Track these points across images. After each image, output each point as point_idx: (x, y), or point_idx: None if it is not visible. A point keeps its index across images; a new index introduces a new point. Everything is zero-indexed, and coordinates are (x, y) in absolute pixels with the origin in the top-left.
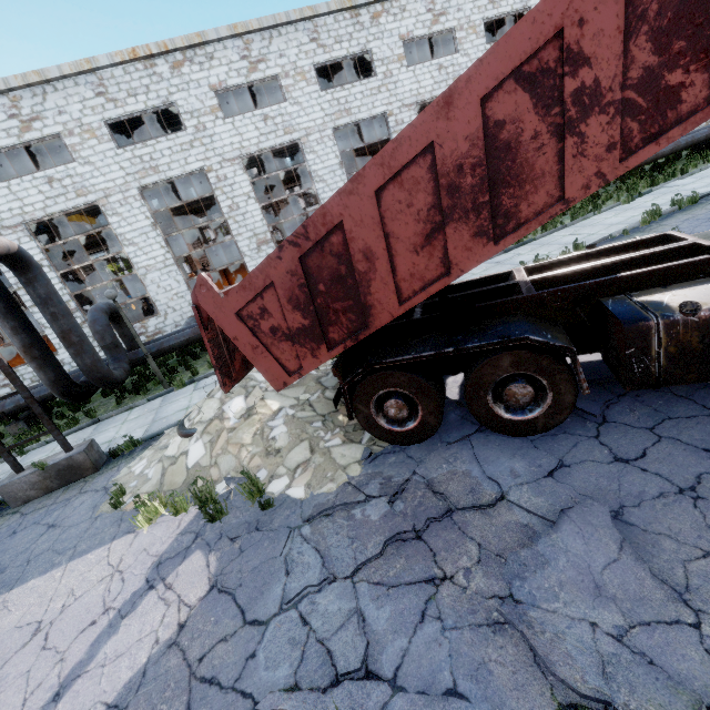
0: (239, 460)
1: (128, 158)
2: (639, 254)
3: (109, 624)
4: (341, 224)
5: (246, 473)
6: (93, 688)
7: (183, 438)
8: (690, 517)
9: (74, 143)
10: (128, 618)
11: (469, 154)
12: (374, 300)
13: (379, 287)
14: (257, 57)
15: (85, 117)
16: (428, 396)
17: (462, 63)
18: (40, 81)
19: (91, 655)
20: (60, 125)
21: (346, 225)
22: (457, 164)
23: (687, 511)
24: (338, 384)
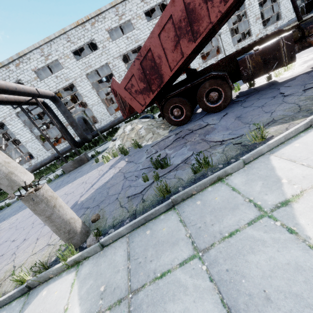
0: (131, 142)
1: (80, 64)
2: (252, 42)
3: (101, 176)
4: (150, 49)
5: (133, 139)
6: (100, 182)
7: (113, 141)
8: (258, 110)
9: (62, 62)
10: (106, 173)
11: (182, 15)
12: (163, 72)
13: (164, 67)
14: (121, 13)
15: (65, 51)
16: (186, 104)
17: None
18: (49, 41)
19: (98, 180)
20: (57, 56)
21: (151, 49)
22: (179, 20)
23: (258, 110)
24: (162, 120)
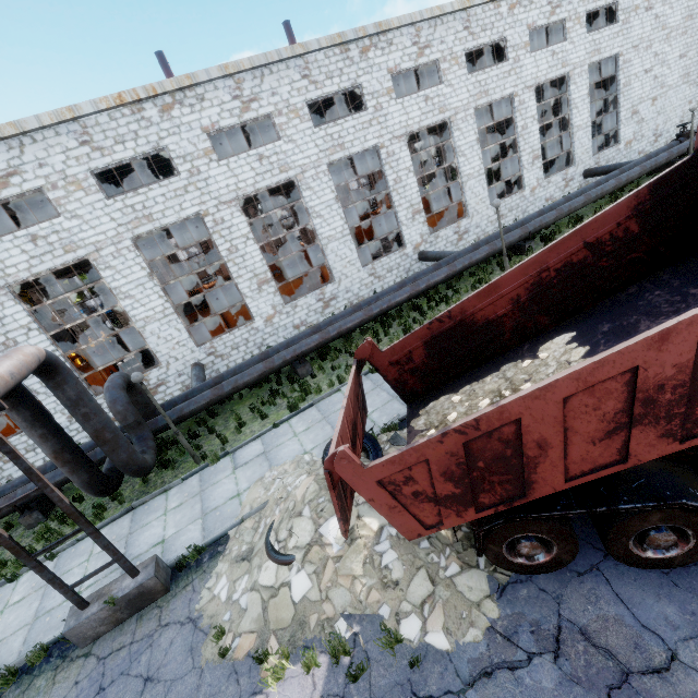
0: (354, 595)
1: (118, 208)
2: None
3: None
4: (516, 418)
5: (387, 629)
6: None
7: (279, 565)
8: None
9: (59, 197)
10: None
11: (674, 377)
12: (538, 477)
13: (547, 468)
14: (250, 96)
15: (69, 168)
16: (567, 540)
17: (446, 94)
18: (16, 133)
19: None
20: (41, 179)
21: (524, 421)
22: (659, 384)
23: None
24: None
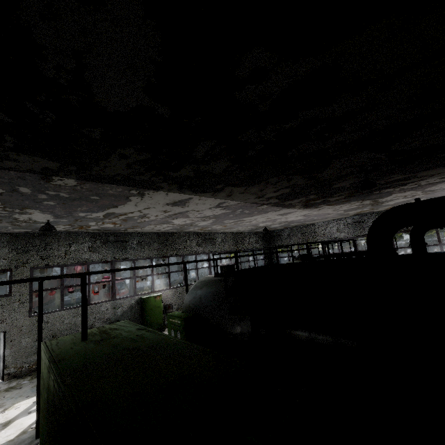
0: None
1: None
2: None
3: None
4: None
5: None
6: None
7: None
8: None
9: None
10: None
11: None
12: None
13: None
14: None
15: None
16: None
17: None
18: None
19: None
20: None
21: None
22: None
23: None
24: None
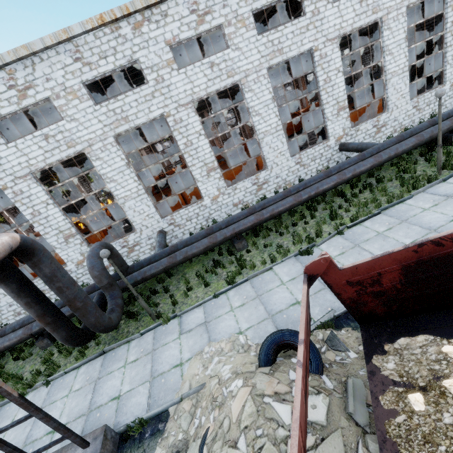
0: None
1: (103, 112)
2: None
3: None
4: None
5: None
6: None
7: None
8: None
9: (61, 104)
10: None
11: None
12: None
13: None
14: (204, 9)
15: (67, 81)
16: None
17: None
18: (28, 54)
19: None
20: (48, 91)
21: None
22: None
23: None
24: (372, 418)
